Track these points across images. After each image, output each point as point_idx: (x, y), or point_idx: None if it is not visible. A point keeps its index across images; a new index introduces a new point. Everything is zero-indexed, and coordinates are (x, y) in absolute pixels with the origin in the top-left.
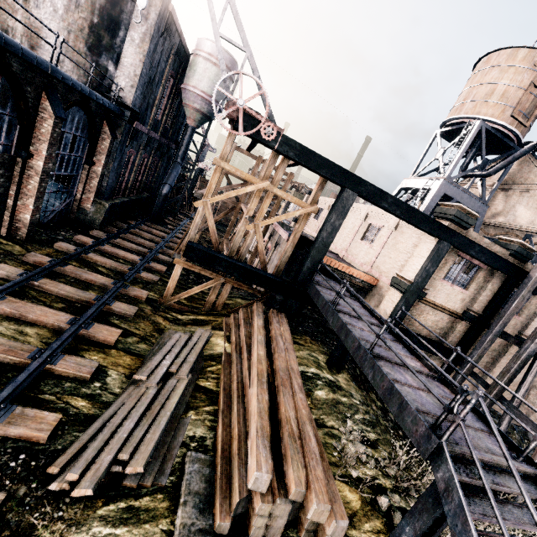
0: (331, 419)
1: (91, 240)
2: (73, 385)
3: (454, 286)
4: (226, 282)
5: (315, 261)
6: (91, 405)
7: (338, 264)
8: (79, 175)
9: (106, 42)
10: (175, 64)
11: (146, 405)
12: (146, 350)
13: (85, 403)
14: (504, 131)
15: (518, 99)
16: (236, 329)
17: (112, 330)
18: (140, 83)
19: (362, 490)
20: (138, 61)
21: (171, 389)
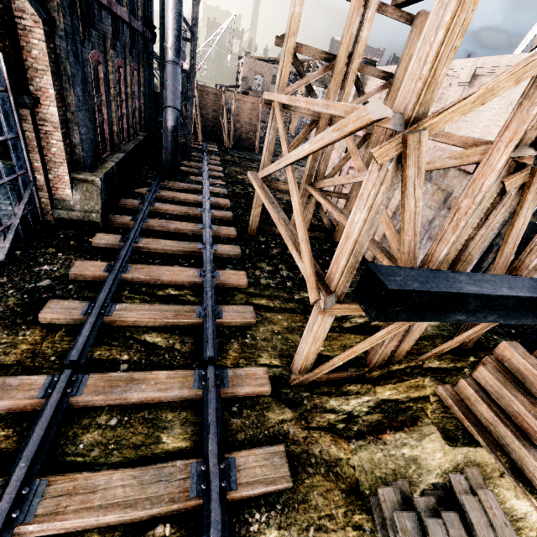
0: None
1: (102, 265)
2: None
3: None
4: None
5: None
6: None
7: None
8: (19, 136)
9: None
10: None
11: None
12: None
13: None
14: None
15: None
16: (530, 452)
17: None
18: None
19: None
20: None
21: None
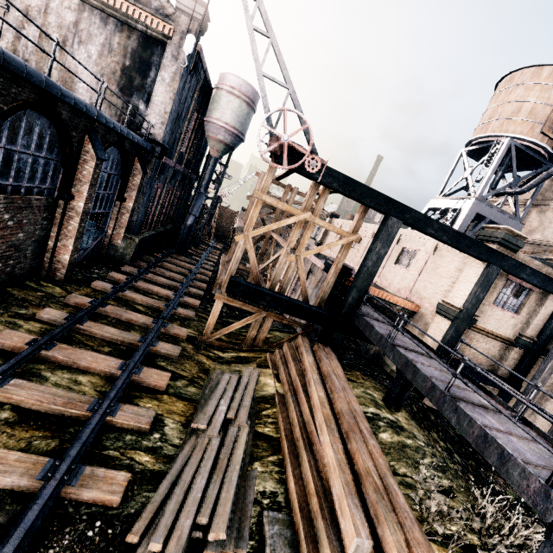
0: (401, 465)
1: (125, 277)
2: (133, 438)
3: (505, 311)
4: (268, 316)
5: (361, 291)
6: (154, 460)
7: (378, 292)
8: (110, 212)
9: (138, 83)
10: (199, 98)
11: (213, 459)
12: (196, 393)
13: (148, 457)
14: (535, 147)
15: (547, 115)
16: (284, 366)
17: (161, 373)
18: (170, 119)
19: (453, 550)
20: (169, 99)
21: (234, 439)
